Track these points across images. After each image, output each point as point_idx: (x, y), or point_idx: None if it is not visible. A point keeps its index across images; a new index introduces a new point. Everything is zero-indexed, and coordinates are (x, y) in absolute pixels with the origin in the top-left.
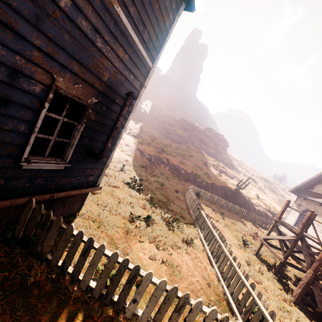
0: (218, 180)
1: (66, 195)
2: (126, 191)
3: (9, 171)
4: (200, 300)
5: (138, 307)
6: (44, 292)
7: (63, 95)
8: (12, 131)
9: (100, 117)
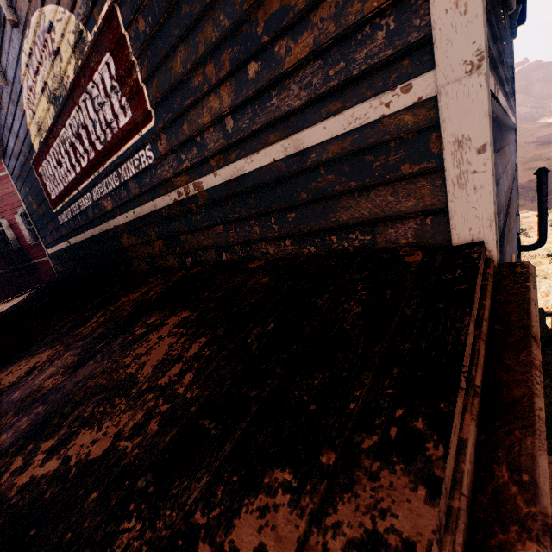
0: None
1: None
2: None
3: None
4: None
5: None
6: None
7: None
8: None
9: None
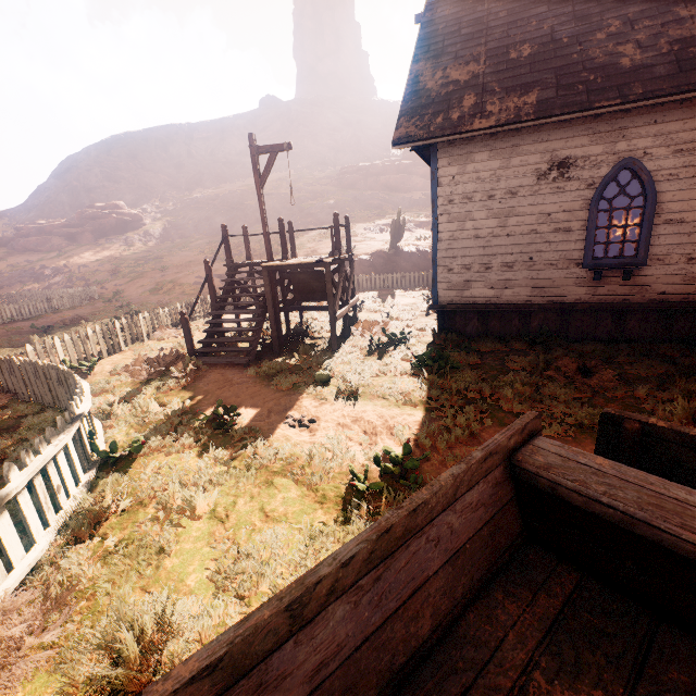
0: (367, 250)
1: None
2: None
3: None
4: None
5: None
6: None
7: None
8: None
9: None
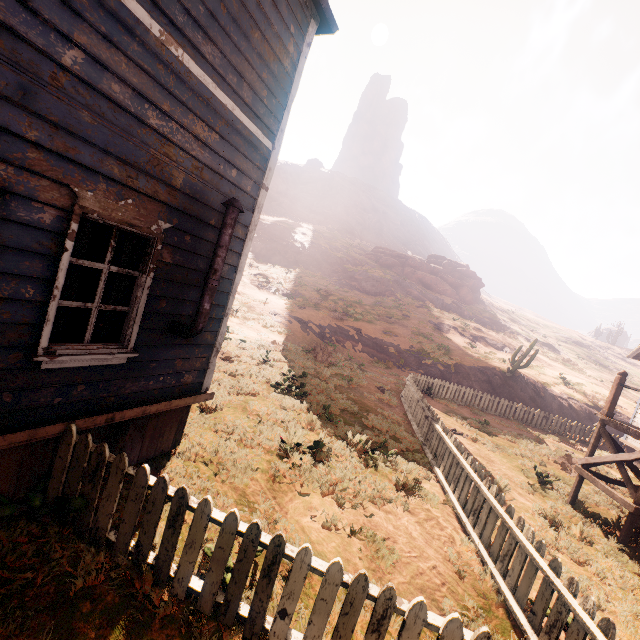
0: (468, 357)
1: (141, 415)
2: (274, 401)
3: (18, 376)
4: (420, 599)
5: (297, 629)
6: (102, 607)
7: (124, 233)
8: (12, 300)
9: (184, 256)
